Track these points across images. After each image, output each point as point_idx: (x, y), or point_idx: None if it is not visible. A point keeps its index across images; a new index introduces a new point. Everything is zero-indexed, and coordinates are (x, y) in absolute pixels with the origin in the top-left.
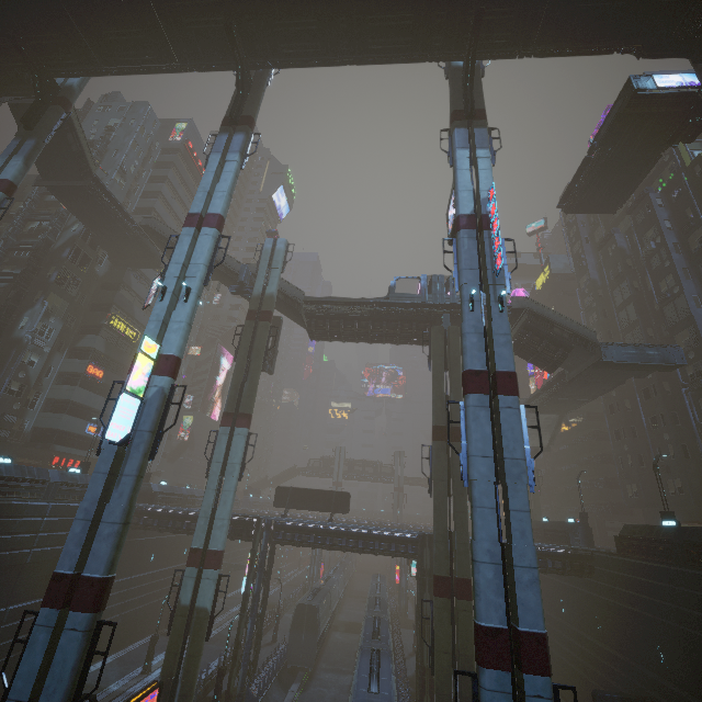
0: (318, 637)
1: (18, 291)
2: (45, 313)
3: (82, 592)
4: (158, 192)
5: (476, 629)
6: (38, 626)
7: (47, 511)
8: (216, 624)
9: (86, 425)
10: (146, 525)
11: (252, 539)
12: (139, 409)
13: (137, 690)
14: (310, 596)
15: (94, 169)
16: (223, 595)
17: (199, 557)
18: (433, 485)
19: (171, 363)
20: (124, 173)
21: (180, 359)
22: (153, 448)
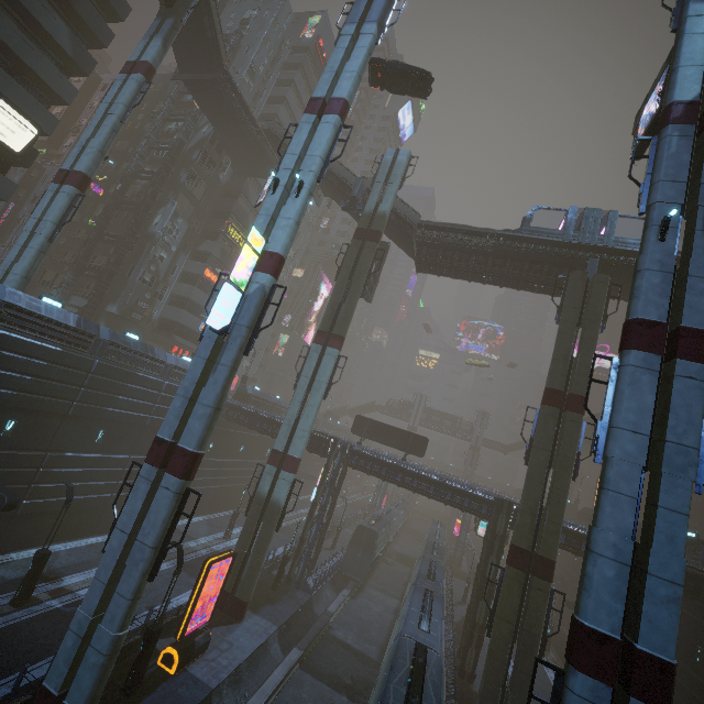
0: (373, 559)
1: (154, 188)
2: (174, 213)
3: (176, 459)
4: (283, 97)
5: (575, 625)
6: (141, 477)
7: (163, 387)
8: (286, 518)
9: (200, 323)
10: (238, 420)
11: (327, 456)
12: (240, 303)
13: (219, 549)
14: (372, 521)
15: (226, 61)
16: (294, 496)
17: (278, 459)
18: (532, 452)
19: (275, 261)
20: (253, 73)
21: (284, 259)
22: (248, 343)
